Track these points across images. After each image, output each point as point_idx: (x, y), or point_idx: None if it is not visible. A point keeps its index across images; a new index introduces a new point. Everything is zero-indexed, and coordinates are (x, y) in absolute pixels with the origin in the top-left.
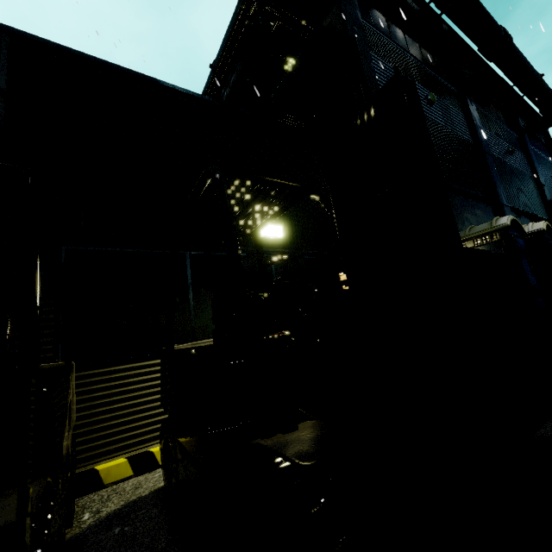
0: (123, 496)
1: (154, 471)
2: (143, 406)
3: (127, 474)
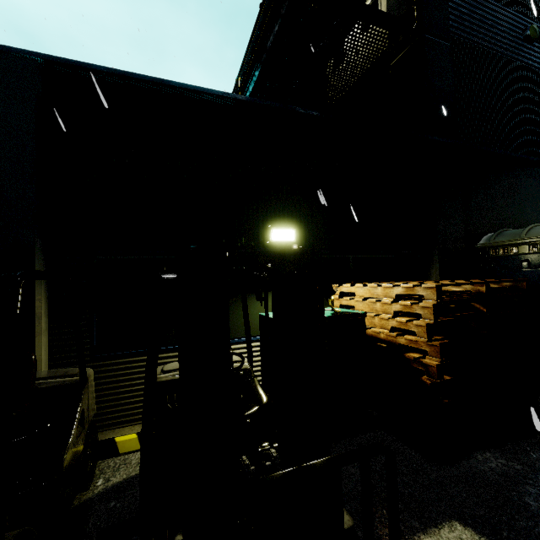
0: (128, 469)
1: None
2: None
3: (136, 448)
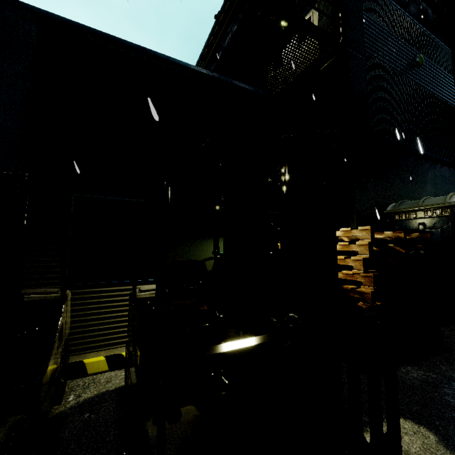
0: (98, 386)
1: (123, 369)
2: (123, 318)
3: (104, 369)
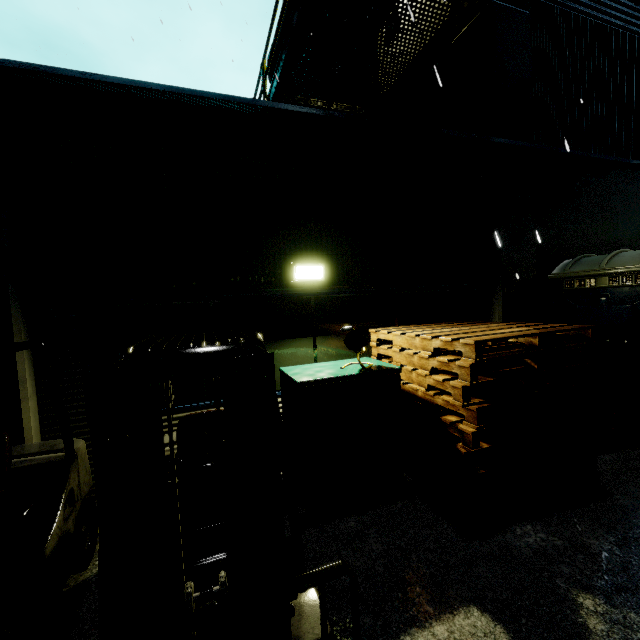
0: None
1: None
2: None
3: None
